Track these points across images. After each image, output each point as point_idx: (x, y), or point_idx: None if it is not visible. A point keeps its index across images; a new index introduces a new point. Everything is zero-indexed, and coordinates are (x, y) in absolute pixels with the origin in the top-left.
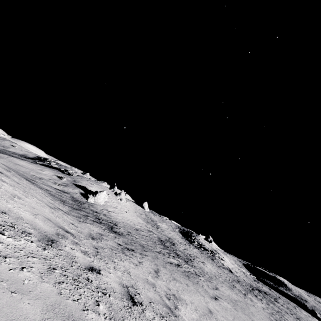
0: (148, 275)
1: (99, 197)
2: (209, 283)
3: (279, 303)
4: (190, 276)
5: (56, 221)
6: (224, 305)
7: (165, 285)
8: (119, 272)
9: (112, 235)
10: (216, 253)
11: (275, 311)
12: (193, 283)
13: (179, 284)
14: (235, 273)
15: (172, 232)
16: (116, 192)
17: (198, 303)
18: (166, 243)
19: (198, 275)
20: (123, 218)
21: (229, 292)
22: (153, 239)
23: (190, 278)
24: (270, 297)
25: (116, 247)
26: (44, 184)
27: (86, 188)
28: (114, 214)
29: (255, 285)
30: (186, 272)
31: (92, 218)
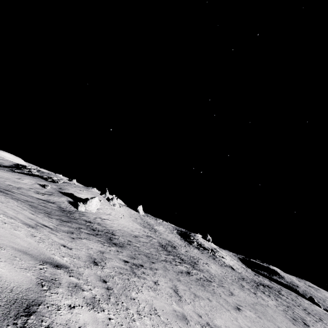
0: (171, 301)
1: (90, 205)
2: (223, 288)
3: (284, 296)
4: (205, 285)
5: (38, 251)
6: (249, 315)
7: (193, 310)
8: (146, 318)
9: (114, 249)
10: (216, 251)
11: (285, 306)
12: (211, 293)
13: (203, 302)
14: (237, 270)
15: (170, 234)
16: (108, 197)
17: (231, 325)
18: (168, 247)
19: (209, 280)
20: (119, 225)
21: (243, 295)
22: (154, 246)
23: (206, 288)
24: (274, 291)
25: (124, 267)
26: (24, 195)
27: (75, 196)
28: (109, 222)
29: (257, 280)
30: (199, 280)
31: (86, 231)
